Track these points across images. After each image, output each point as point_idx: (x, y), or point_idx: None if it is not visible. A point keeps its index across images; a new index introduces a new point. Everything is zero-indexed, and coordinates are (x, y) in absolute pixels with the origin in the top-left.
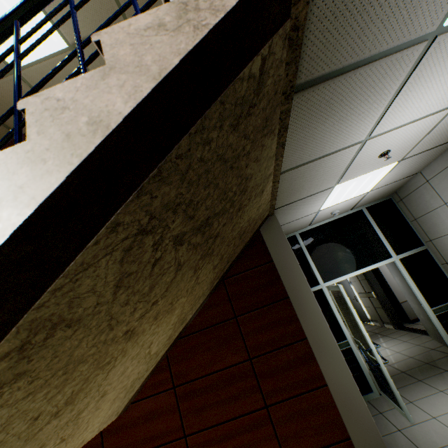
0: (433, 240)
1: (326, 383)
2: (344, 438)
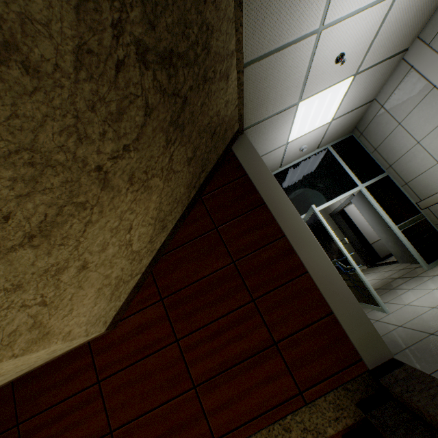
0: (393, 165)
1: (307, 270)
2: (327, 314)
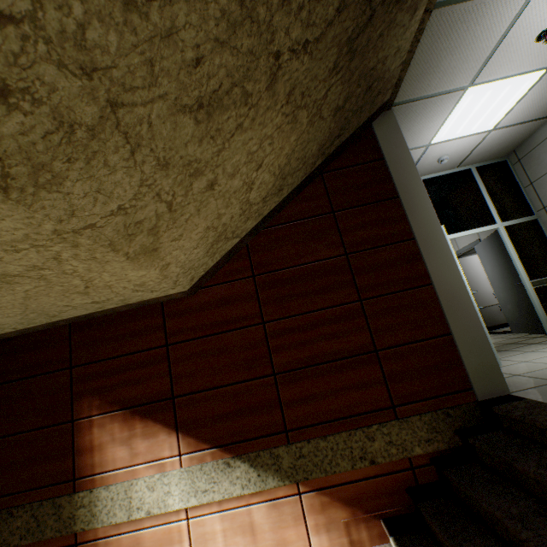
0: None
1: (431, 282)
2: (443, 334)
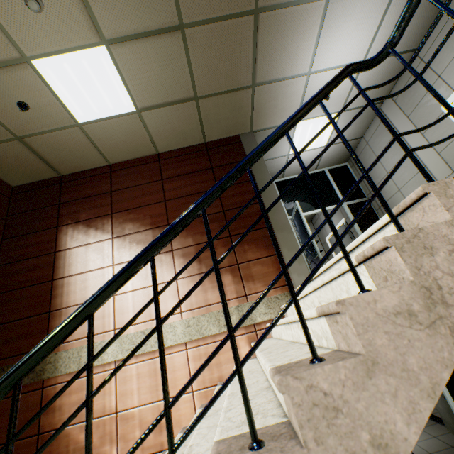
0: None
1: None
2: None
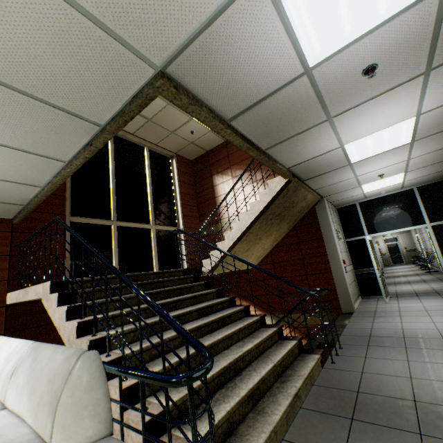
0: None
1: (331, 271)
2: (334, 289)
